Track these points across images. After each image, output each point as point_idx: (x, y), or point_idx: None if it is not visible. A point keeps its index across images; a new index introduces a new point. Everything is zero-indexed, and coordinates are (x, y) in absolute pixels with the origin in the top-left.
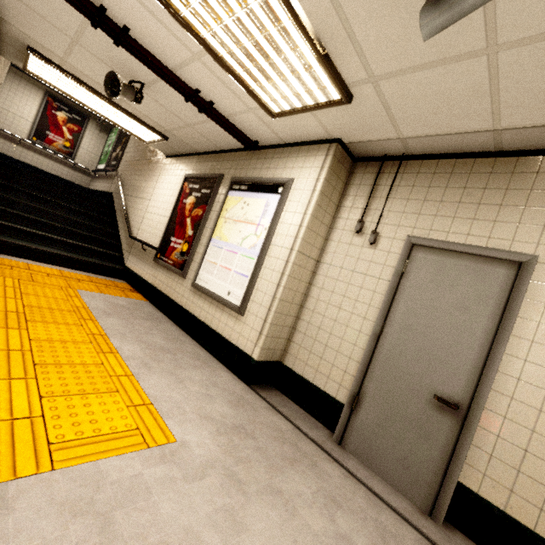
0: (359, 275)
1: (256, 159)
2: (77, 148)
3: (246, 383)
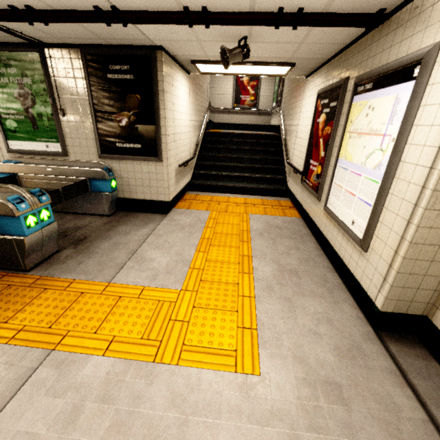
0: None
1: (384, 36)
2: (258, 98)
3: (372, 327)
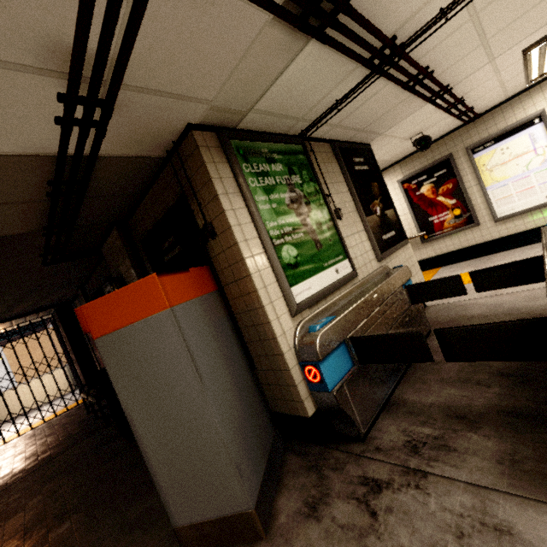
0: None
1: (482, 124)
2: None
3: None
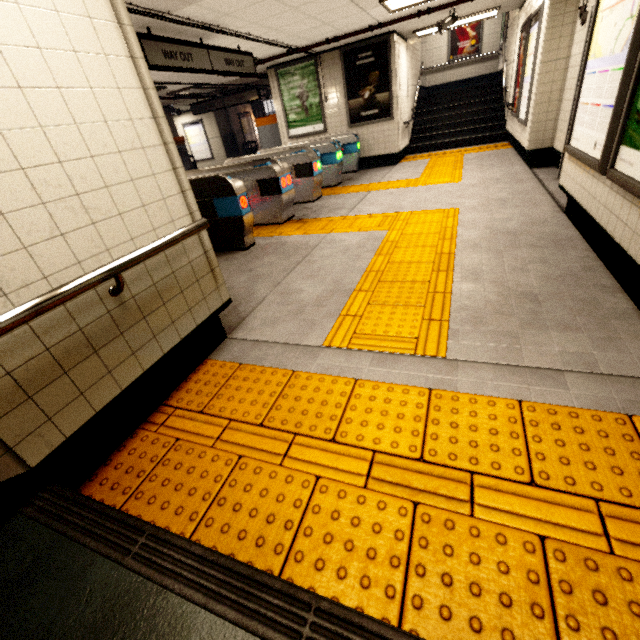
0: (578, 56)
1: None
2: (480, 40)
3: (529, 168)
